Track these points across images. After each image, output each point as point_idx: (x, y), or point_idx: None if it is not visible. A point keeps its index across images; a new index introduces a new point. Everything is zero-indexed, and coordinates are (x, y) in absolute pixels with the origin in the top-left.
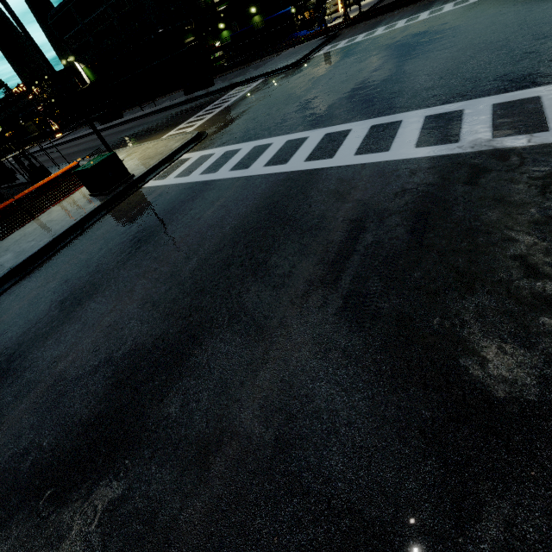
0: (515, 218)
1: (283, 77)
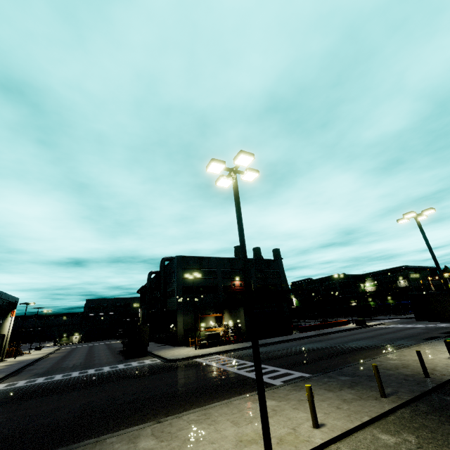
0: (448, 328)
1: (410, 319)
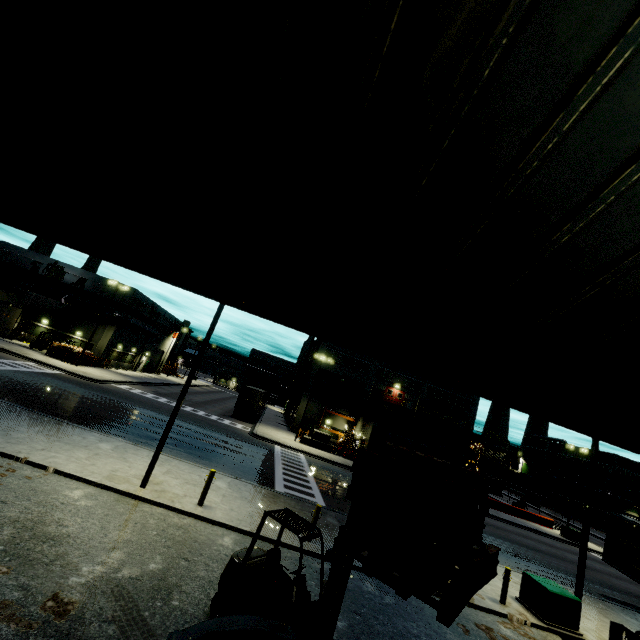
0: None
1: None
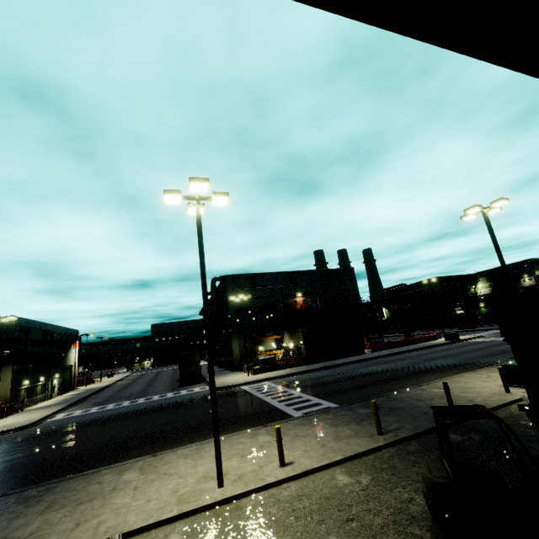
0: None
1: None
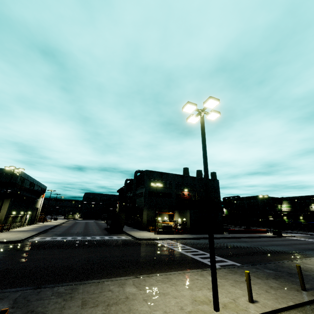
0: None
1: None
